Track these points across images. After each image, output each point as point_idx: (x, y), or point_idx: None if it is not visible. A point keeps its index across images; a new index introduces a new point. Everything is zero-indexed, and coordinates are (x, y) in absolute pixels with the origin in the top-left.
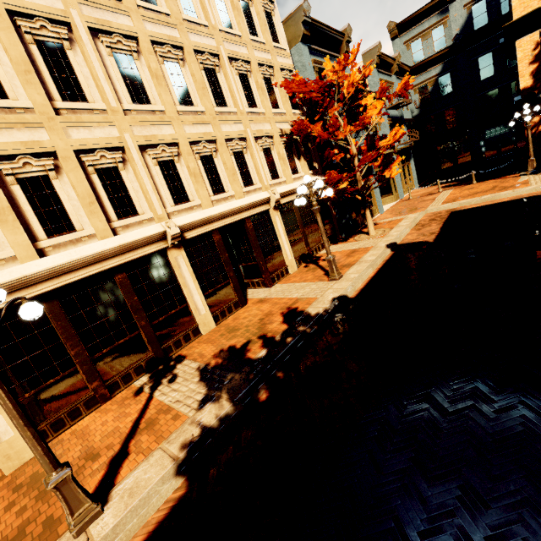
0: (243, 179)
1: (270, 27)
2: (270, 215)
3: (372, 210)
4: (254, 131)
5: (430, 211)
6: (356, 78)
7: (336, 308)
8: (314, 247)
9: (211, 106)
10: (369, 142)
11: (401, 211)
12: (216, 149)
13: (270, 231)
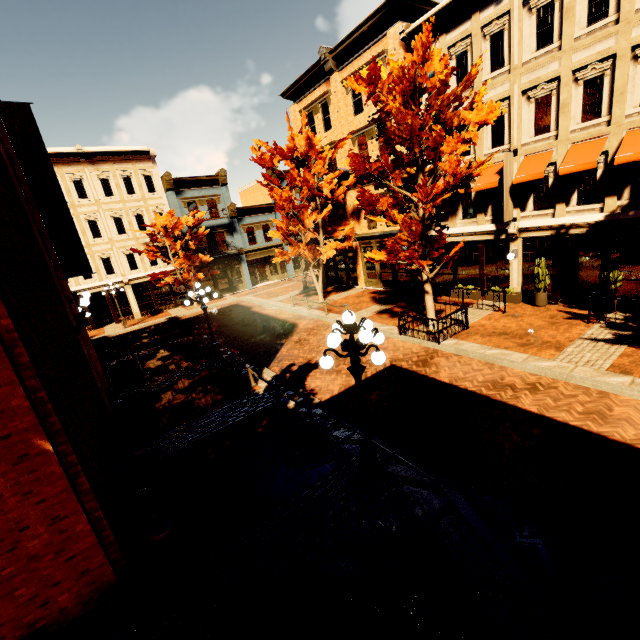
0: (108, 271)
1: (149, 184)
2: (125, 289)
3: (237, 286)
4: (119, 247)
5: (240, 299)
6: (188, 220)
7: (97, 339)
8: (164, 306)
9: (88, 240)
10: (187, 258)
11: (254, 291)
12: (90, 258)
13: (124, 297)
